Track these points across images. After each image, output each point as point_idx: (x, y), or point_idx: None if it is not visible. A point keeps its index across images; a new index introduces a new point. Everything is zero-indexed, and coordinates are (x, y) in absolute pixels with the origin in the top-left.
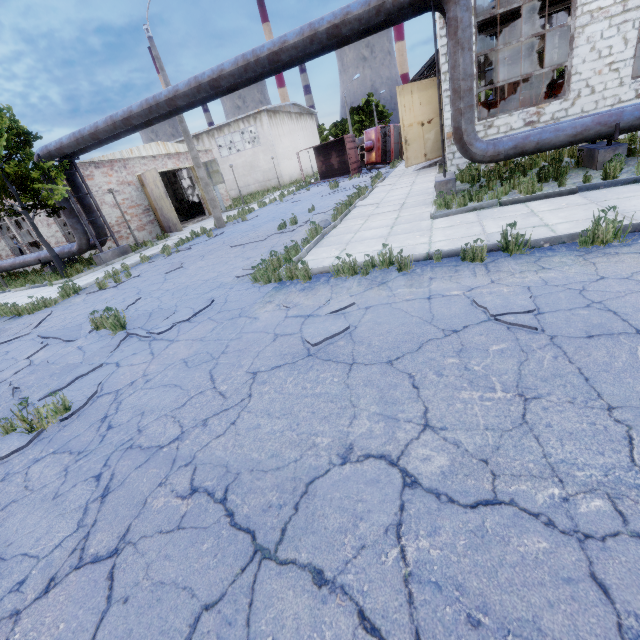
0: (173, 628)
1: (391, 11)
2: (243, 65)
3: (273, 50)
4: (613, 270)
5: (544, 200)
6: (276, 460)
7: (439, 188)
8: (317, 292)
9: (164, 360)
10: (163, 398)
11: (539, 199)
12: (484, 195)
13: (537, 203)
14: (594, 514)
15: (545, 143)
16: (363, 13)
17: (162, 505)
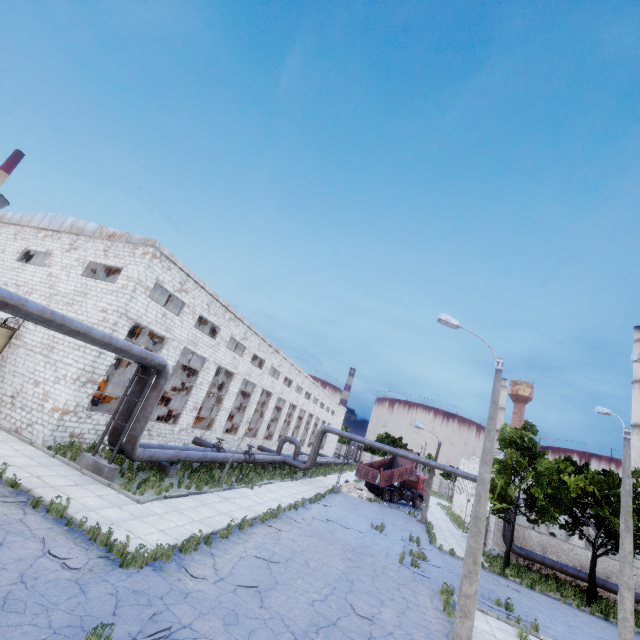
0: (348, 639)
1: (144, 362)
2: (47, 318)
3: (79, 330)
4: (260, 540)
5: (181, 498)
6: (310, 615)
7: (110, 472)
8: (194, 566)
9: (217, 632)
10: (262, 635)
11: (178, 497)
12: (134, 484)
13: (181, 500)
14: (329, 590)
15: (160, 458)
16: (137, 355)
17: (321, 639)
